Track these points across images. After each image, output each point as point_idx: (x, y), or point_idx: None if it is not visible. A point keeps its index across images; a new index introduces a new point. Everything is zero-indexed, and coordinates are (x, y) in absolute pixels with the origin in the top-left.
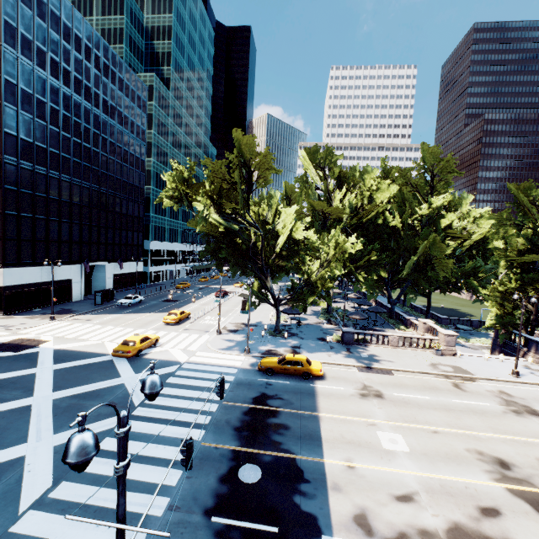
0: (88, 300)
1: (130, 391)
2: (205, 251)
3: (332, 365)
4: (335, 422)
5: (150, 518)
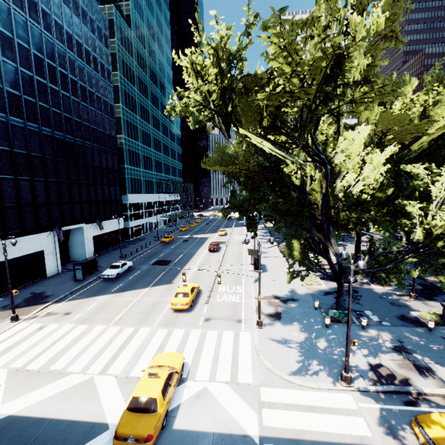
0: (66, 272)
1: None
2: (233, 206)
3: None
4: None
5: None
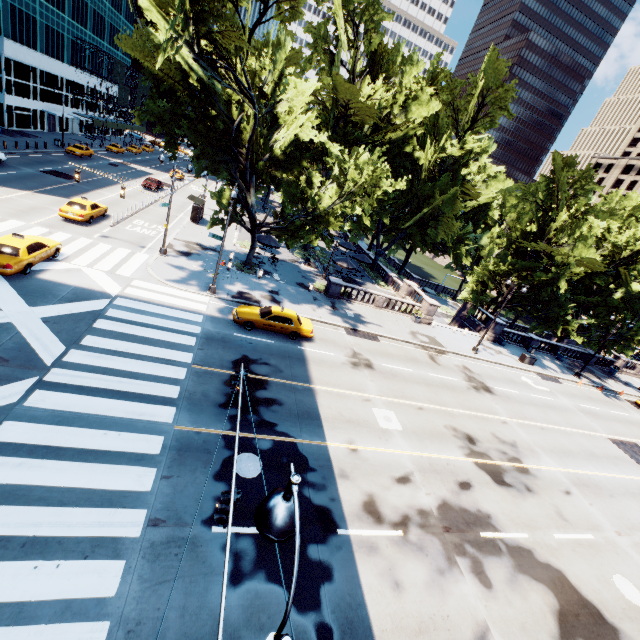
0: None
1: (28, 338)
2: (150, 111)
3: (318, 322)
4: (332, 397)
5: (123, 542)
